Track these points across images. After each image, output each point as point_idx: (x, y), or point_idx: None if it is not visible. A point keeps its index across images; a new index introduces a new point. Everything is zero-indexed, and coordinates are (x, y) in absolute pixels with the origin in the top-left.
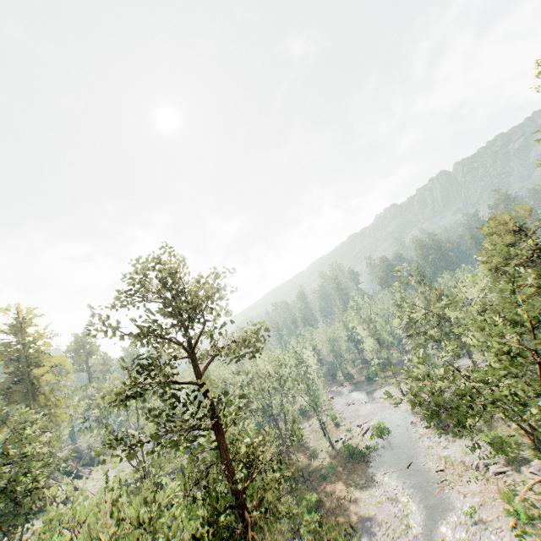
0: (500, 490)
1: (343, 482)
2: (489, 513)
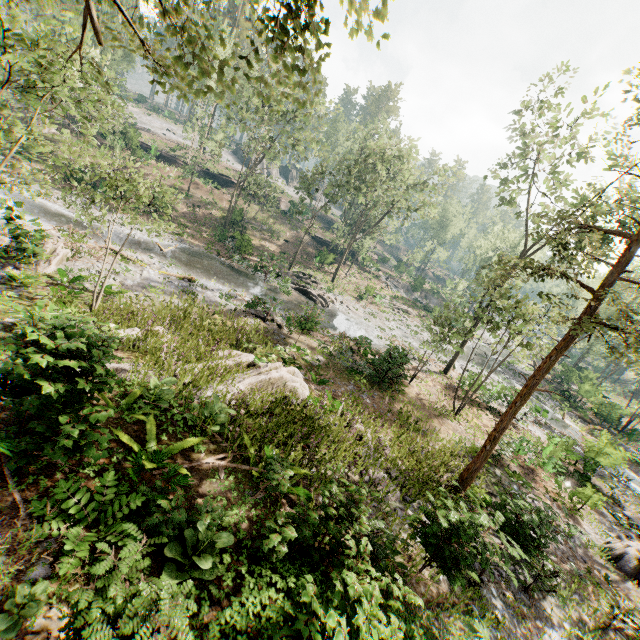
0: None
1: (199, 239)
2: None
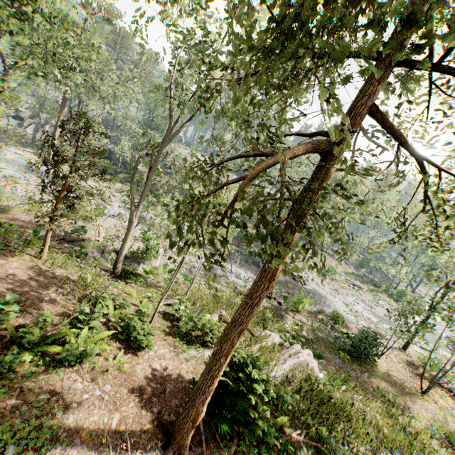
0: (120, 235)
1: None
2: (112, 221)
